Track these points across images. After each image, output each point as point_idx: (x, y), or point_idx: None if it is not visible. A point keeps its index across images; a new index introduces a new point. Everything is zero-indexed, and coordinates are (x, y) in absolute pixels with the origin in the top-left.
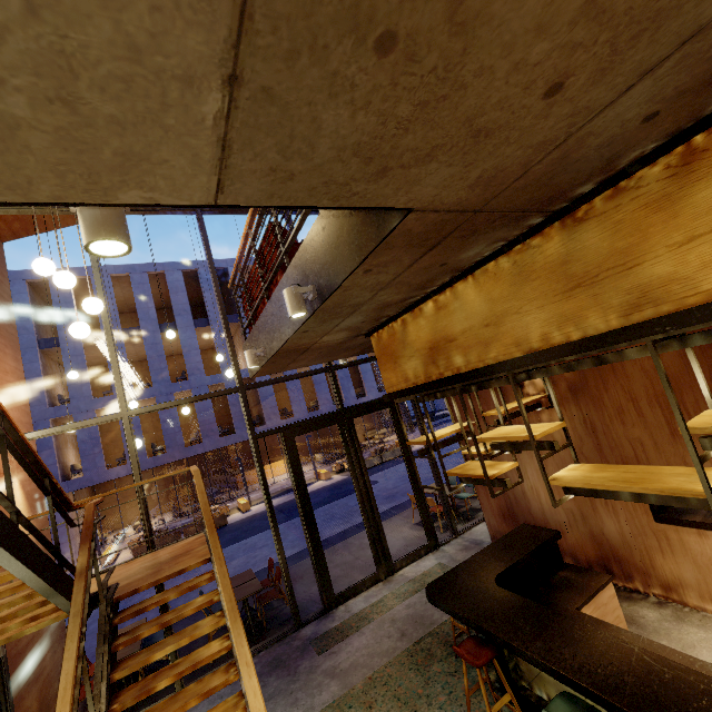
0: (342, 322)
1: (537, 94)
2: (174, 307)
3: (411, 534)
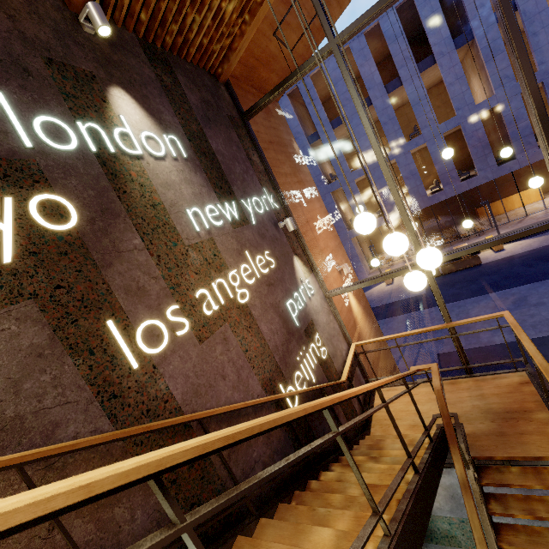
0: None
1: None
2: (394, 60)
3: None
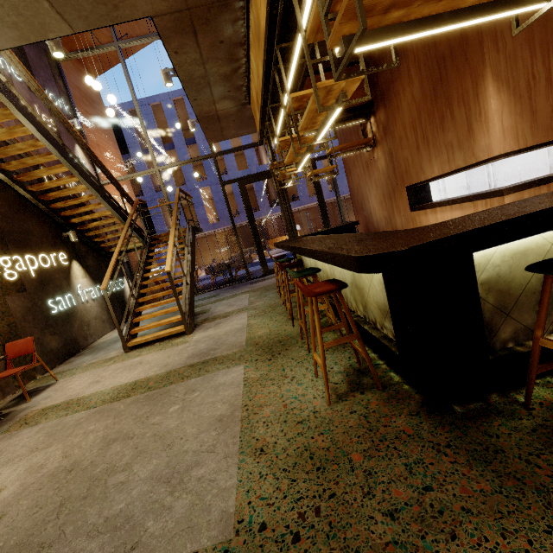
0: (212, 91)
1: None
2: None
3: None
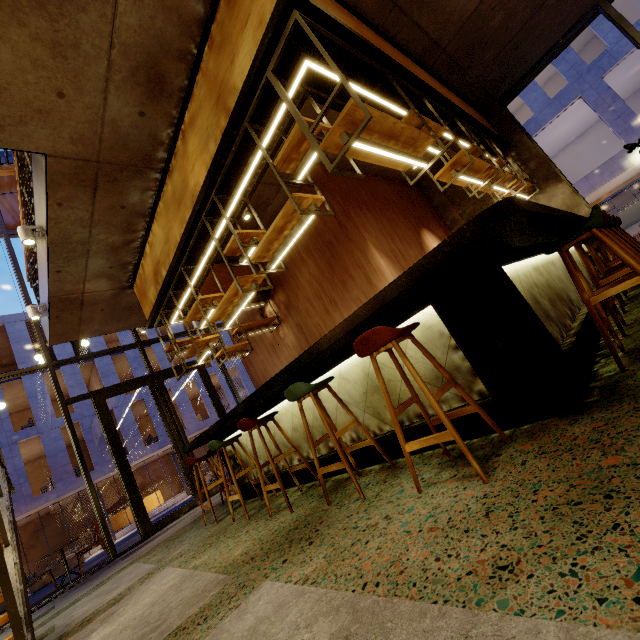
0: (88, 264)
1: (54, 96)
2: (16, 356)
3: None
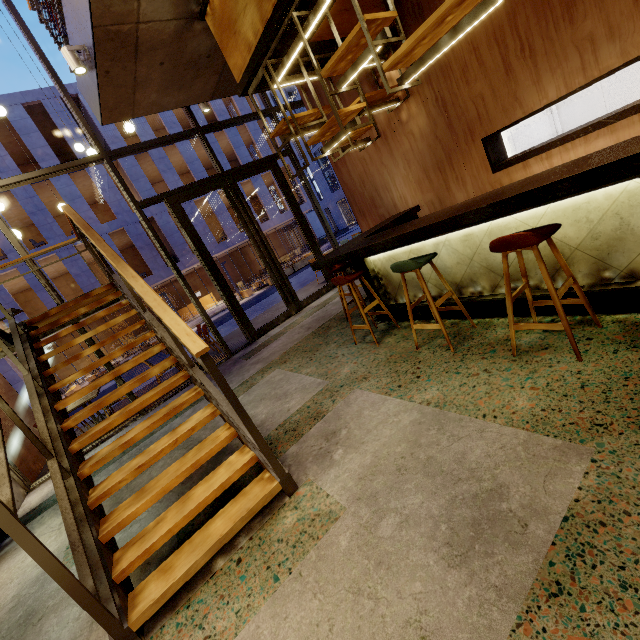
0: None
1: None
2: (32, 152)
3: (316, 289)
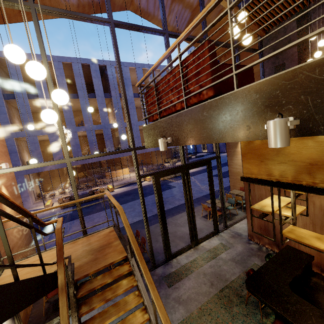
0: None
1: None
2: (77, 85)
3: (201, 222)
